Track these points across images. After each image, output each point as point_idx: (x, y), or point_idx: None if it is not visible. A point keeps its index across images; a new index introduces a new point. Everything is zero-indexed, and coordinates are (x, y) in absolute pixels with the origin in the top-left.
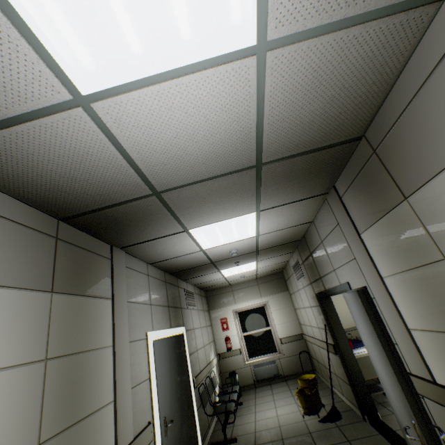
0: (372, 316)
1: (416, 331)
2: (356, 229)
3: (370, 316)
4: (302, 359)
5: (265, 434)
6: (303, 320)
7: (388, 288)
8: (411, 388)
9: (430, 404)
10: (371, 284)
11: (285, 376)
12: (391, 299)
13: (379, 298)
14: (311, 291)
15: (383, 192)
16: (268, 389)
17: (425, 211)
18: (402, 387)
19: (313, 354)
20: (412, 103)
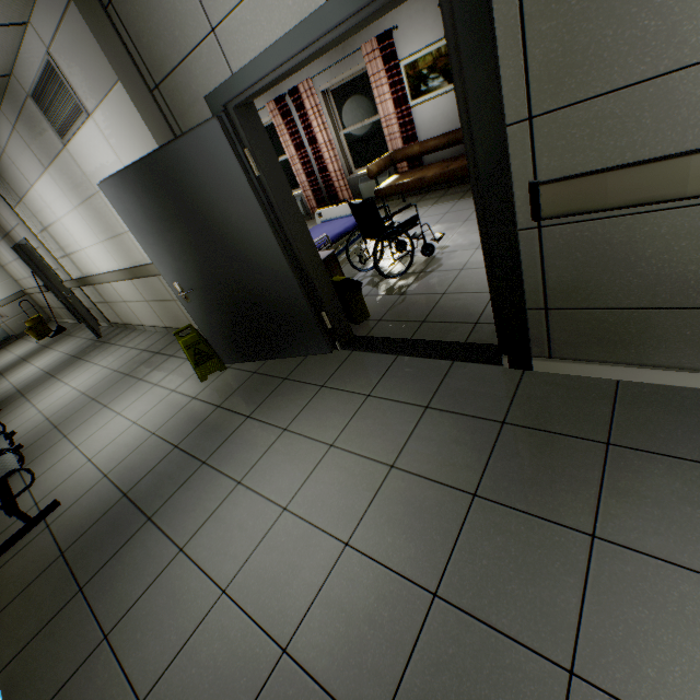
0: (28, 258)
1: (59, 260)
2: (11, 206)
3: (27, 258)
4: (33, 314)
5: (8, 365)
6: (18, 276)
7: (42, 241)
8: (52, 282)
9: (79, 290)
10: (35, 239)
11: (20, 335)
12: (45, 247)
13: (42, 247)
14: (9, 246)
15: (12, 192)
16: (2, 351)
17: (31, 209)
18: (49, 283)
19: (42, 304)
20: (1, 162)
